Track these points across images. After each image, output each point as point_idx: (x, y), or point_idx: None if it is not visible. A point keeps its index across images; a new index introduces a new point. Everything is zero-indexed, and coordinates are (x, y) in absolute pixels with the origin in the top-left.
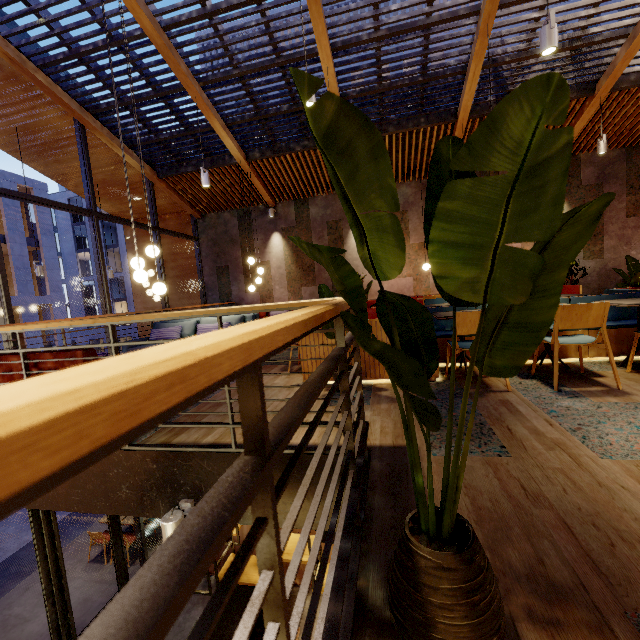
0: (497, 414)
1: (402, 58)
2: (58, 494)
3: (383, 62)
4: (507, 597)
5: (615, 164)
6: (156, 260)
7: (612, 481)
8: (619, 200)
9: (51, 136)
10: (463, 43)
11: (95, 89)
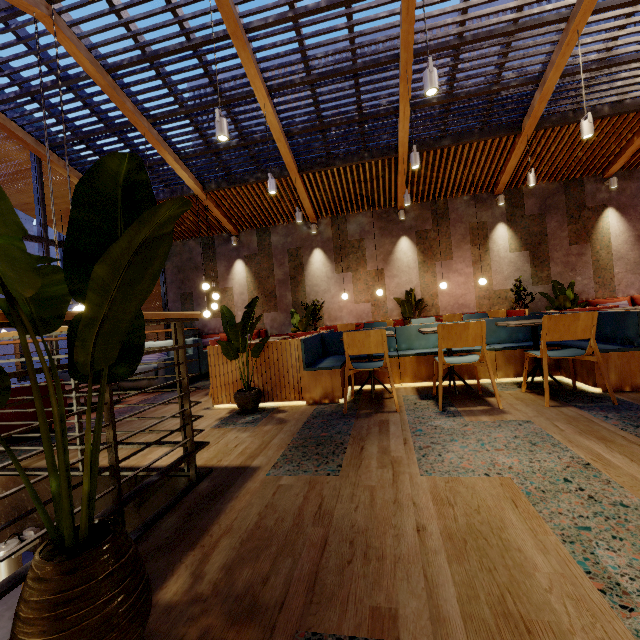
0: (365, 434)
1: (336, 99)
2: None
3: (319, 102)
4: (197, 618)
5: (555, 196)
6: None
7: (410, 498)
8: (561, 229)
9: (11, 168)
10: (390, 86)
11: (49, 125)
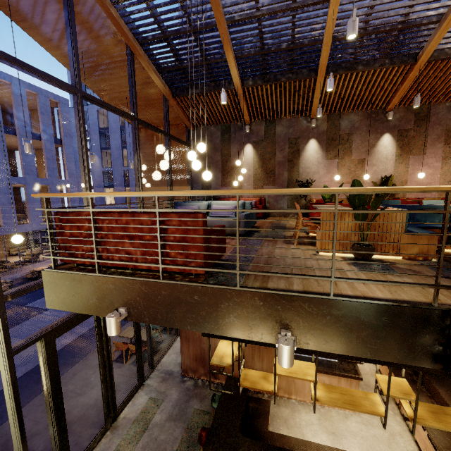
0: None
1: (392, 7)
2: (175, 316)
3: (375, 10)
4: None
5: None
6: (166, 158)
7: None
8: None
9: (104, 60)
10: None
11: (148, 23)
